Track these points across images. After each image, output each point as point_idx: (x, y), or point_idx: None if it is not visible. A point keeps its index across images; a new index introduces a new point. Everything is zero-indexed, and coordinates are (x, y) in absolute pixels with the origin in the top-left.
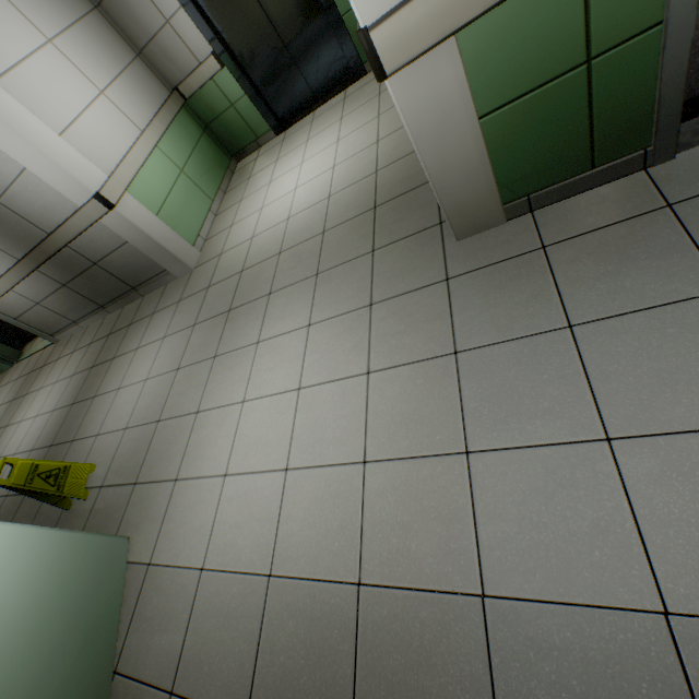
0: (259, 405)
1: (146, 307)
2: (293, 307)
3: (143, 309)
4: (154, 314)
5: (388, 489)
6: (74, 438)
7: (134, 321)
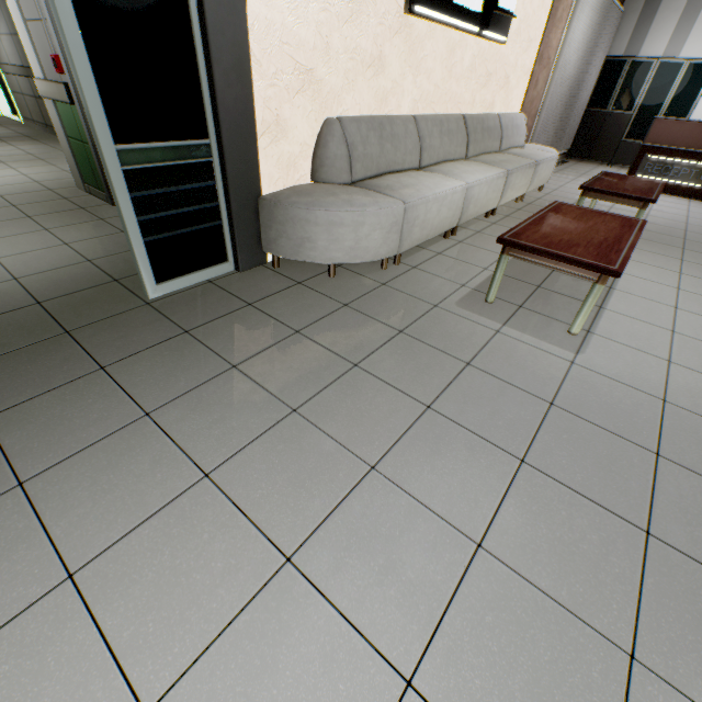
0: None
1: (52, 141)
2: (40, 170)
3: (50, 141)
4: (45, 144)
5: None
6: None
7: (39, 140)
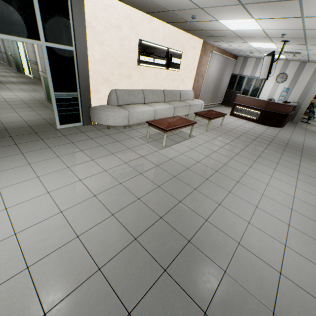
0: (13, 94)
1: (41, 85)
2: (36, 94)
3: (40, 85)
4: (38, 86)
5: (0, 99)
6: (3, 83)
7: (37, 84)
